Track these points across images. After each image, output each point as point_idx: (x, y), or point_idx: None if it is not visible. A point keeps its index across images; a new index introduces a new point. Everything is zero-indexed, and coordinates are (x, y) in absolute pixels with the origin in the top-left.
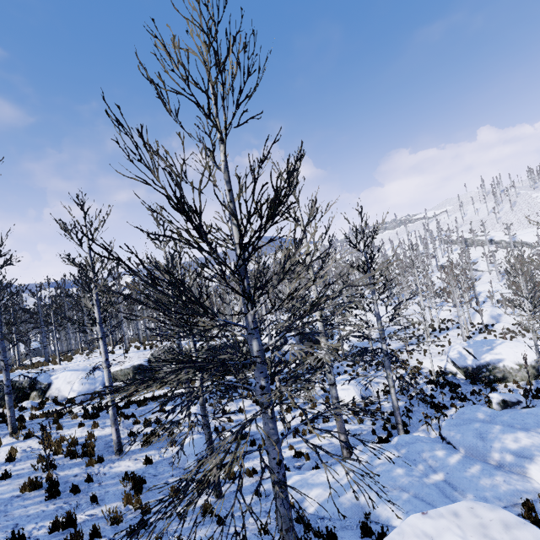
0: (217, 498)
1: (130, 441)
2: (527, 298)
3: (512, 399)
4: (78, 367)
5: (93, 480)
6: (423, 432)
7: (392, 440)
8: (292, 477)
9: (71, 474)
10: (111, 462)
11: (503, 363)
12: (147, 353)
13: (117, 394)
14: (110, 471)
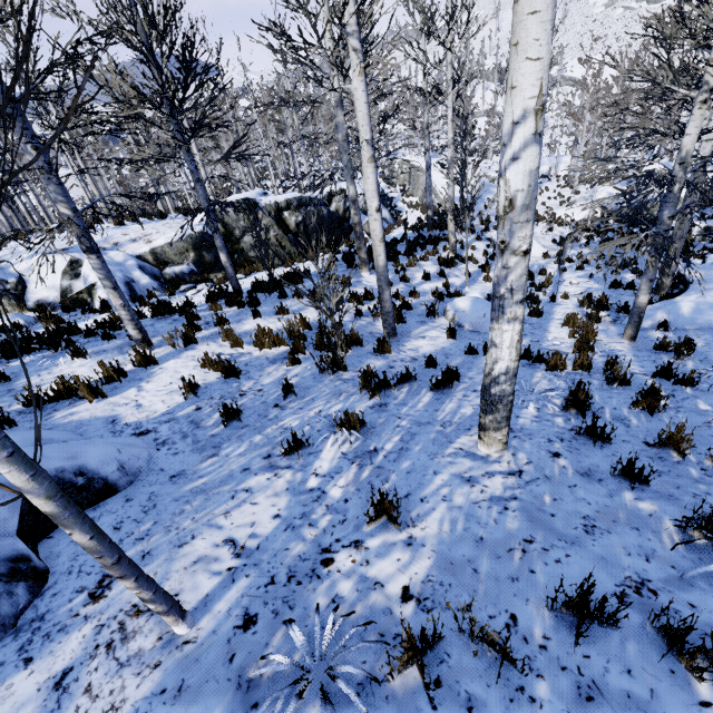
0: (634, 340)
1: (368, 322)
2: None
3: None
4: (60, 246)
5: (436, 364)
6: None
7: (710, 259)
8: (679, 305)
9: (380, 367)
10: (399, 346)
11: None
12: (174, 222)
13: (192, 285)
14: (422, 353)
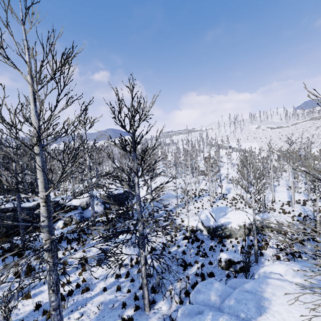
0: None
1: None
2: (253, 185)
3: (235, 259)
4: None
5: None
6: (167, 302)
7: None
8: None
9: None
10: None
11: (231, 224)
12: None
13: None
14: None
